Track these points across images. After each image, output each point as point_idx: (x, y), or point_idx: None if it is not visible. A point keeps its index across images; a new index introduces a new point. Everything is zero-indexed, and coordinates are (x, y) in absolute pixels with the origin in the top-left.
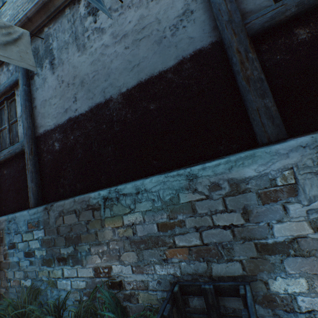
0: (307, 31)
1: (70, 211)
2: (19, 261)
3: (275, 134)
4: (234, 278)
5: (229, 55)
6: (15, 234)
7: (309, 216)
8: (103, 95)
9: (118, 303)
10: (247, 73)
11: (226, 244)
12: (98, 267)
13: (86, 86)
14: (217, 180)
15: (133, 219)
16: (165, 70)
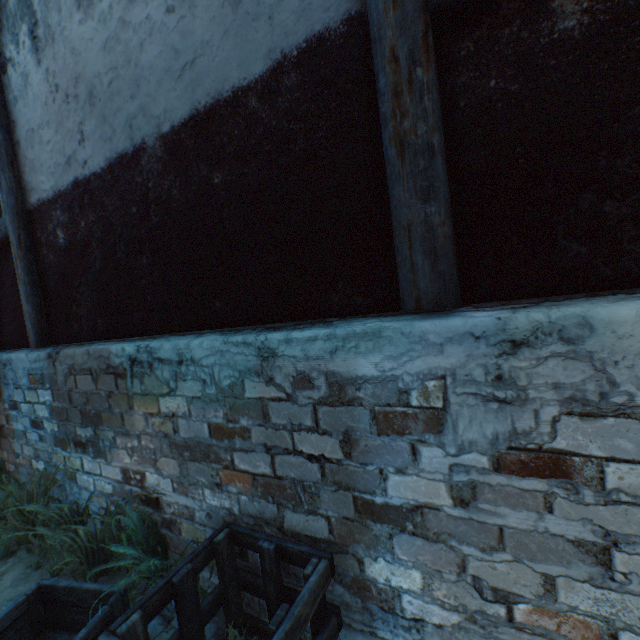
0: (585, 6)
1: (84, 370)
2: (25, 430)
3: (432, 294)
4: (315, 540)
5: (374, 65)
6: (15, 387)
7: (452, 475)
8: (129, 134)
9: (150, 529)
10: (403, 125)
11: (310, 486)
12: (127, 468)
13: (98, 107)
14: (309, 370)
15: (175, 407)
16: (245, 87)
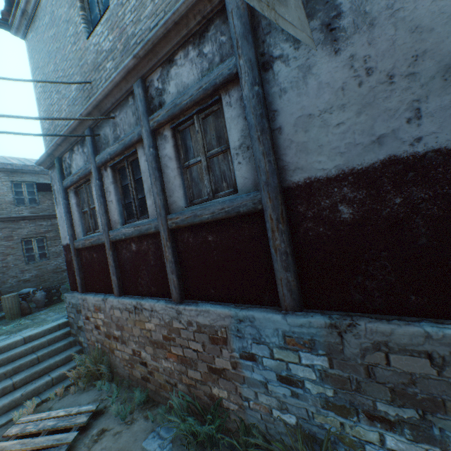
0: None
1: (409, 351)
2: (264, 381)
3: None
4: None
5: None
6: (253, 342)
7: None
8: None
9: None
10: None
11: None
12: None
13: None
14: None
15: None
16: None
